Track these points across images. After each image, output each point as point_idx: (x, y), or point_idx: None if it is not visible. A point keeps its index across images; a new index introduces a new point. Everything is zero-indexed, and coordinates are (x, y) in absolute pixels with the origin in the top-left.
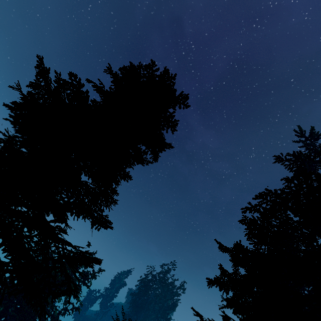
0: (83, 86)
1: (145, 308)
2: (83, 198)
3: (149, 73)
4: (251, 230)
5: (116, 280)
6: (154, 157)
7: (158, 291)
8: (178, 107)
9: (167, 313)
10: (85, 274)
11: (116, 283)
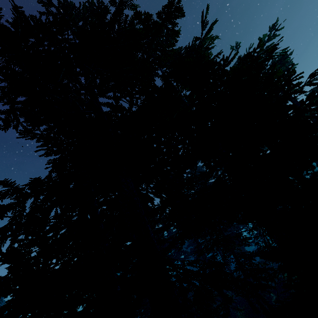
0: None
1: None
2: None
3: None
4: None
5: None
6: None
7: None
8: None
9: None
10: None
11: None
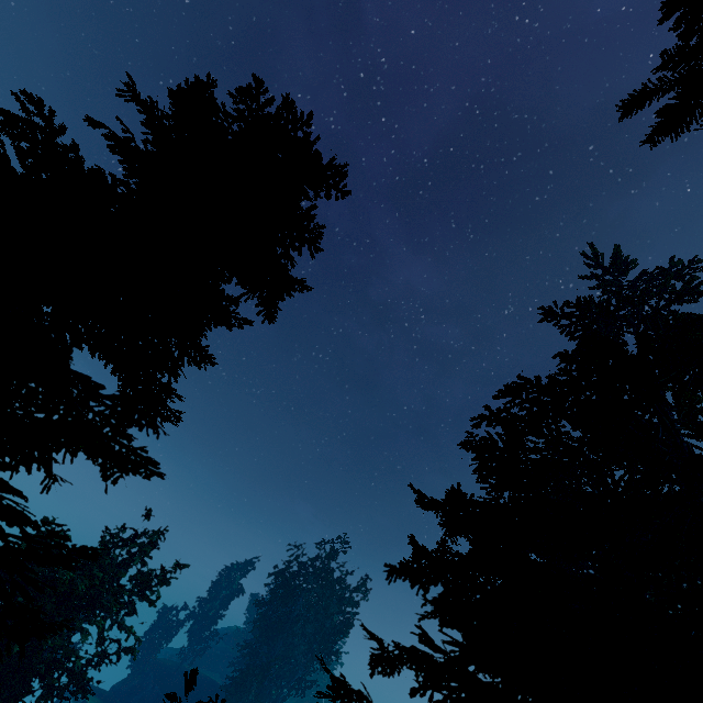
0: (62, 130)
1: (285, 633)
2: (81, 412)
3: (251, 111)
4: (484, 461)
5: (221, 582)
6: (268, 312)
7: (312, 596)
8: (325, 194)
9: (332, 636)
10: (143, 577)
11: (222, 589)
